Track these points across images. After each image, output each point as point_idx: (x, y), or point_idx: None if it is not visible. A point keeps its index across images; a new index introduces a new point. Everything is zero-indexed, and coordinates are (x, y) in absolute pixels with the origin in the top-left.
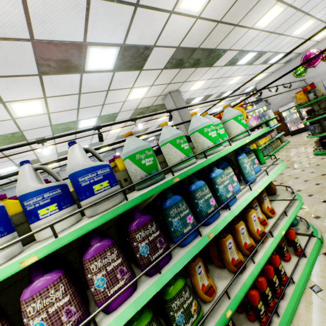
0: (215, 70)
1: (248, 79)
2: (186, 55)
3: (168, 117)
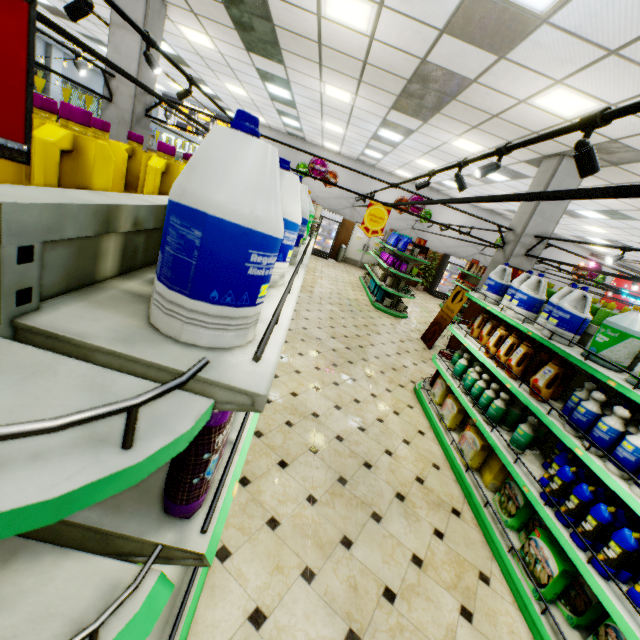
0: (243, 58)
1: (246, 106)
2: (254, 7)
3: (183, 90)
